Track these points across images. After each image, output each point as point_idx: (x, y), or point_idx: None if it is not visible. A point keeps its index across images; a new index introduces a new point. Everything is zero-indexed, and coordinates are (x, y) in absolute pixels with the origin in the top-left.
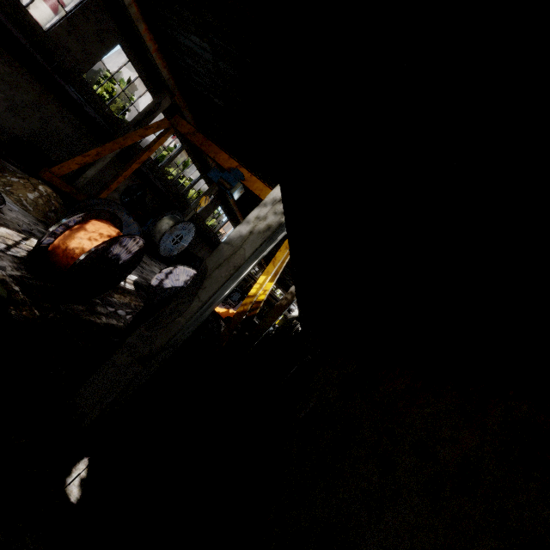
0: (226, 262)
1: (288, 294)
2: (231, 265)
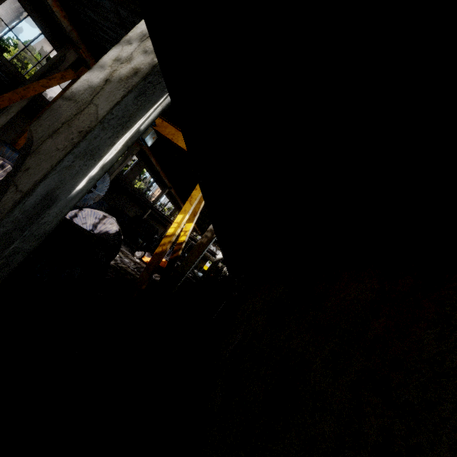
0: (65, 126)
1: (208, 232)
2: (74, 131)
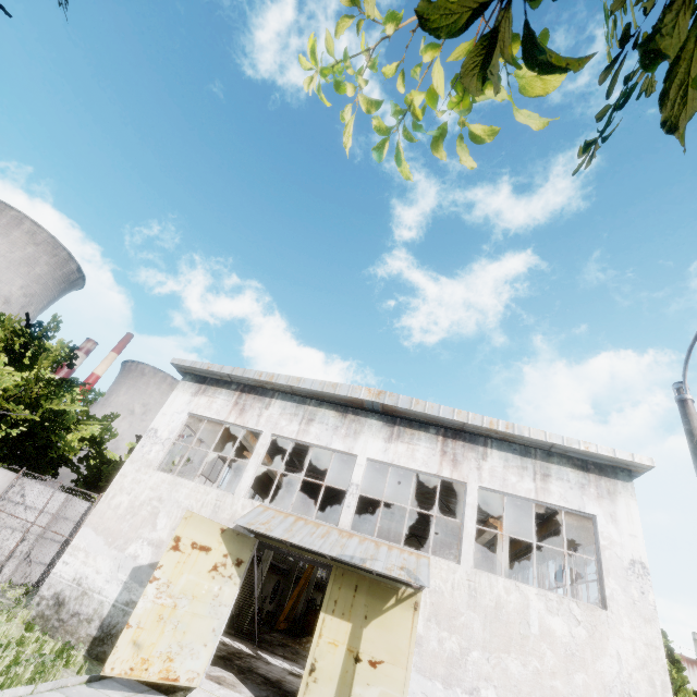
0: None
1: None
2: None
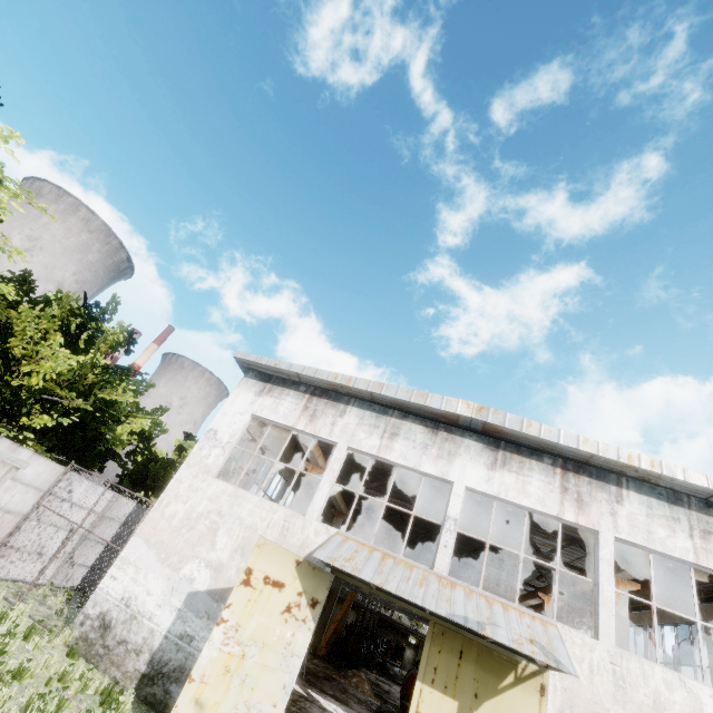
0: None
1: None
2: None
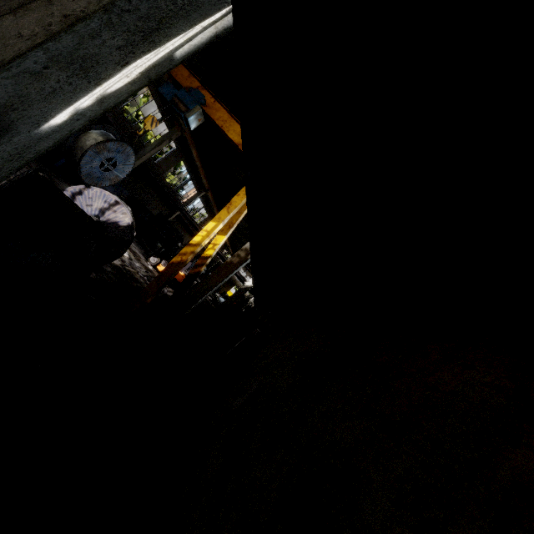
0: (42, 1)
1: (241, 250)
2: (55, 12)
